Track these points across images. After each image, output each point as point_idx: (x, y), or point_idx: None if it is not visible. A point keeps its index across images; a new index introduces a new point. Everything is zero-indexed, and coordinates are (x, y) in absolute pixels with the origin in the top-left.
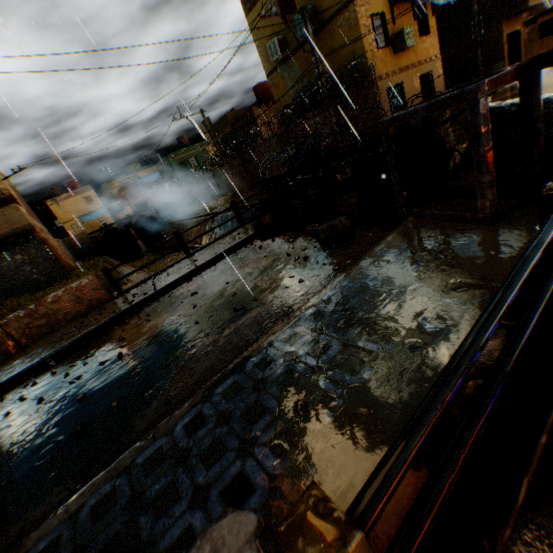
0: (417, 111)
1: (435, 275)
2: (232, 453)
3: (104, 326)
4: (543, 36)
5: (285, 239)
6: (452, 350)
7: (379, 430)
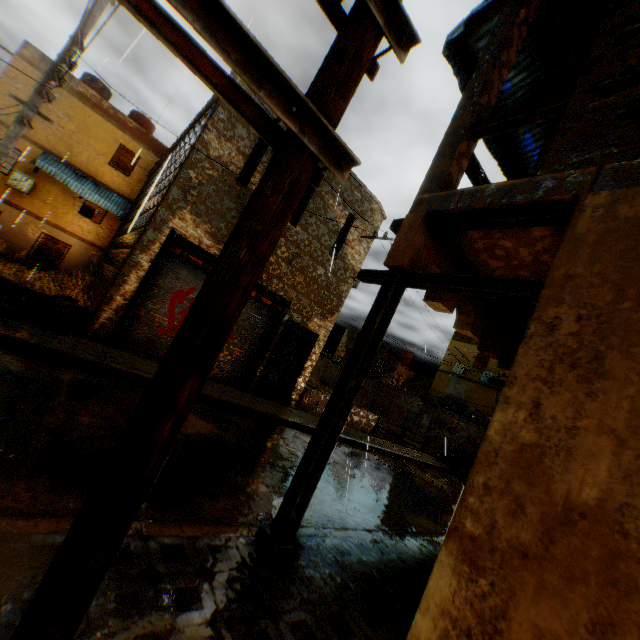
0: None
1: None
2: None
3: (397, 455)
4: None
5: None
6: None
7: None
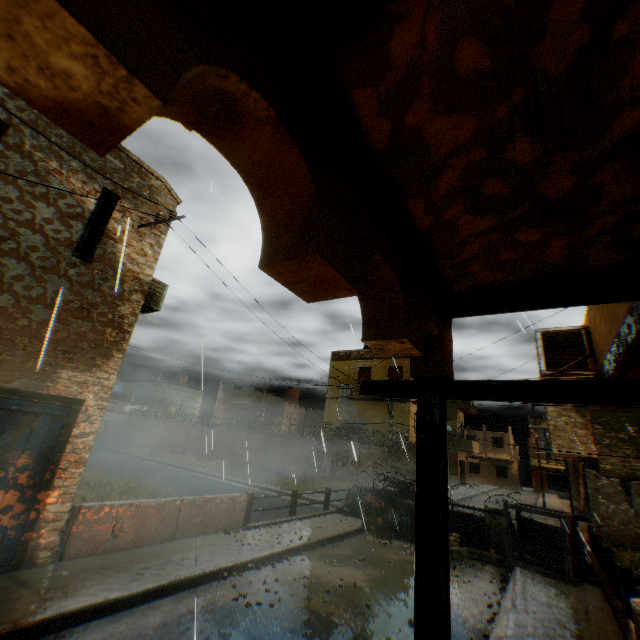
0: (531, 509)
1: (570, 597)
2: (559, 636)
3: (282, 552)
4: (469, 470)
5: (404, 545)
6: (610, 623)
7: (611, 638)
